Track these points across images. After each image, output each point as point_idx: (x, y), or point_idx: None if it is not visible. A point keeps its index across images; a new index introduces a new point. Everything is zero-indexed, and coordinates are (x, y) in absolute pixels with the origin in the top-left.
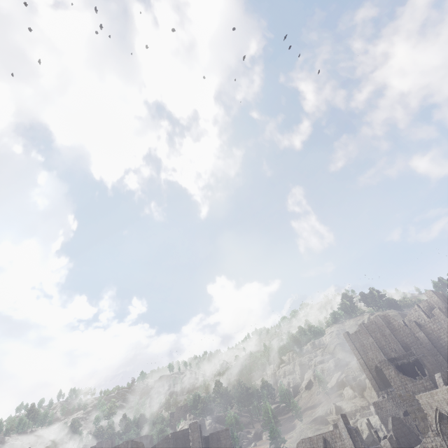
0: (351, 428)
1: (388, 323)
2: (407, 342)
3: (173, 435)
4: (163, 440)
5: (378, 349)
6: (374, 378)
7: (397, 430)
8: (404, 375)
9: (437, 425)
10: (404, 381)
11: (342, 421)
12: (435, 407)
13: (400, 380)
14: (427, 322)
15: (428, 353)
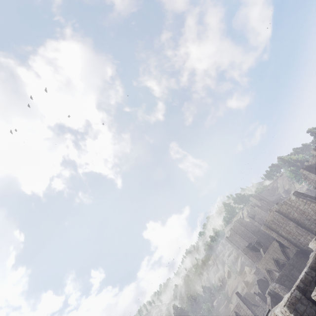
0: (242, 298)
1: (241, 223)
2: (253, 230)
3: None
4: None
5: (243, 240)
6: (249, 257)
7: (261, 287)
8: (256, 252)
9: (269, 277)
10: (257, 255)
11: (237, 296)
12: (264, 268)
13: (255, 256)
14: (255, 215)
15: (261, 233)
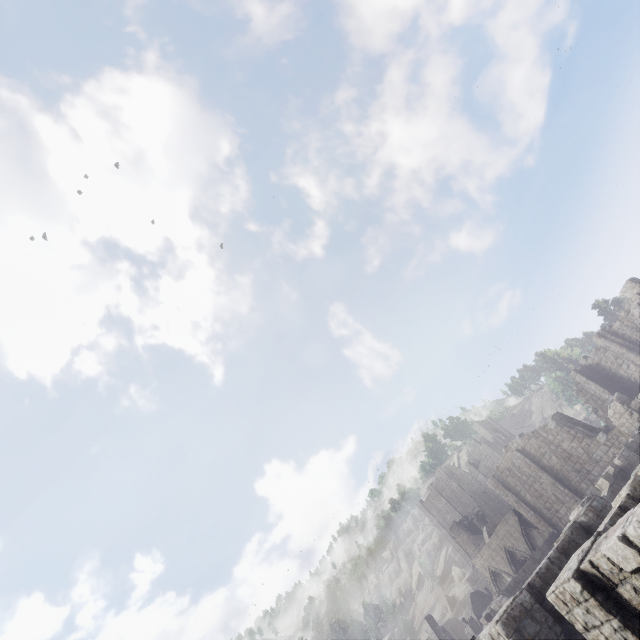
0: (439, 628)
1: (452, 475)
2: (474, 490)
3: None
4: None
5: (453, 510)
6: (461, 546)
7: (478, 607)
8: (475, 535)
9: (495, 586)
10: (476, 541)
11: (428, 625)
12: (487, 568)
13: (472, 543)
14: (481, 461)
15: (489, 498)
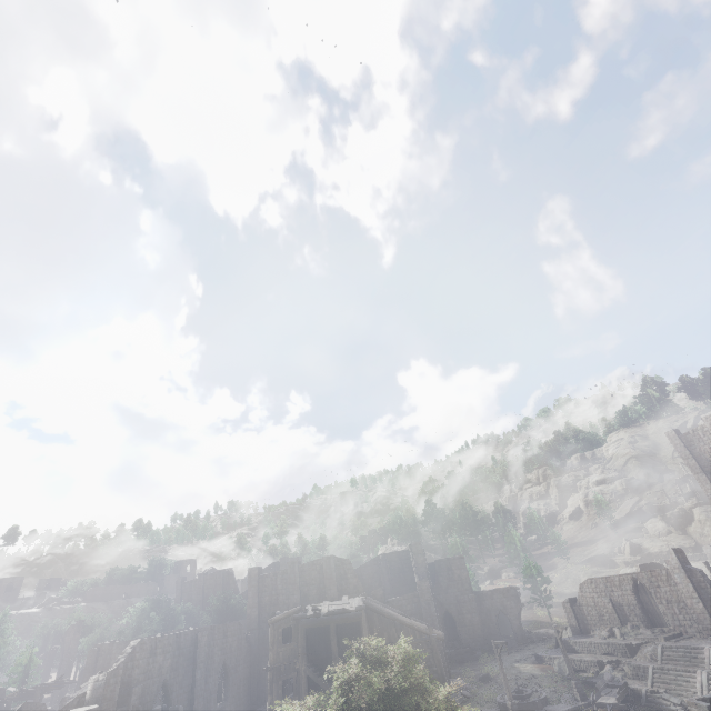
0: (694, 569)
1: None
2: None
3: (385, 557)
4: (371, 562)
5: None
6: None
7: None
8: None
9: None
10: None
11: (676, 558)
12: None
13: None
14: None
15: None
